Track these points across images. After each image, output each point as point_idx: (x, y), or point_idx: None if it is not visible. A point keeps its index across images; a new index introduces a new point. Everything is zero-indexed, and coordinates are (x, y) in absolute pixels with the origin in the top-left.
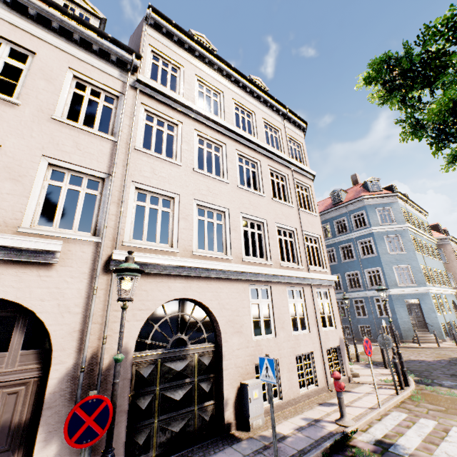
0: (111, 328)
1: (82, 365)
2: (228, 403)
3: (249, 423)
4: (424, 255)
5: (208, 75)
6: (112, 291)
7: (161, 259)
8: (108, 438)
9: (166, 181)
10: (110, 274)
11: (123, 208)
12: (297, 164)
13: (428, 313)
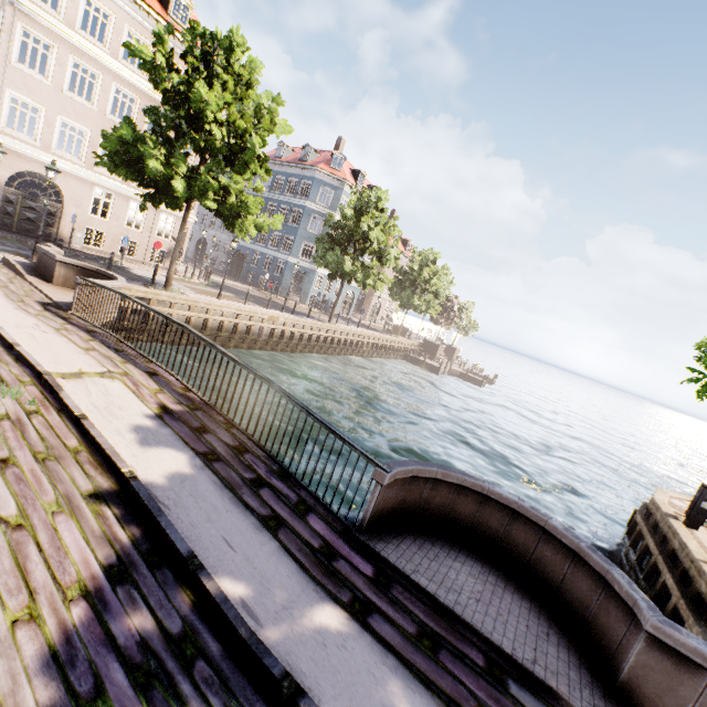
0: None
1: None
2: (62, 233)
3: (71, 244)
4: None
5: None
6: None
7: (26, 147)
8: None
9: (36, 96)
10: None
11: (1, 107)
12: None
13: (307, 284)
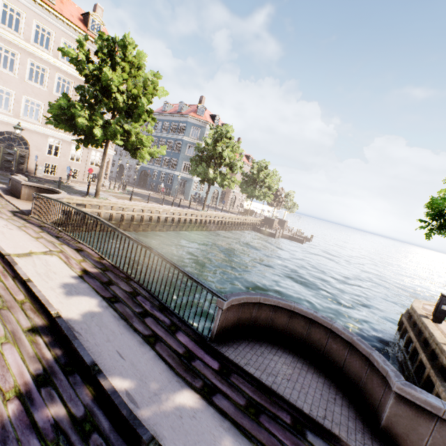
0: None
1: None
2: (30, 168)
3: (36, 174)
4: None
5: (44, 19)
6: None
7: (3, 116)
8: None
9: (8, 84)
10: None
11: None
12: None
13: (188, 188)
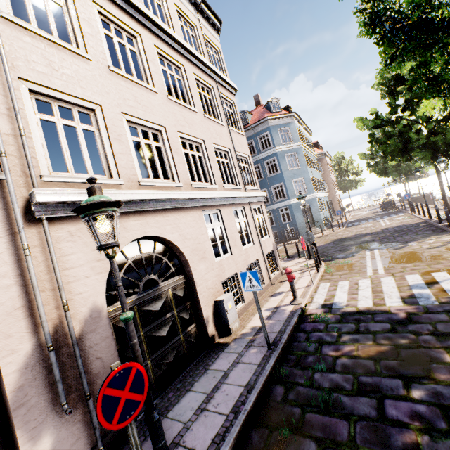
0: (68, 291)
1: (48, 344)
2: (208, 321)
3: (230, 329)
4: (311, 169)
5: None
6: (52, 246)
7: (107, 194)
8: (147, 400)
9: (76, 83)
10: (39, 224)
11: (22, 124)
12: (220, 74)
13: (315, 213)
